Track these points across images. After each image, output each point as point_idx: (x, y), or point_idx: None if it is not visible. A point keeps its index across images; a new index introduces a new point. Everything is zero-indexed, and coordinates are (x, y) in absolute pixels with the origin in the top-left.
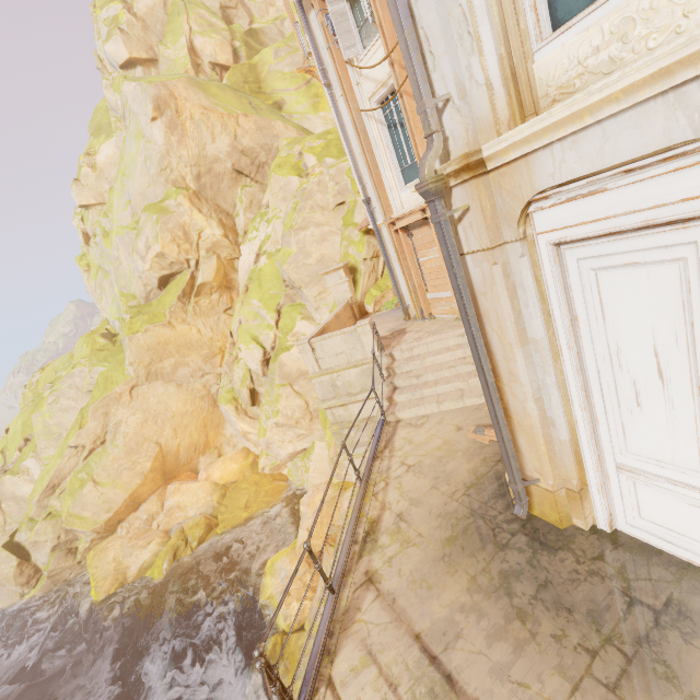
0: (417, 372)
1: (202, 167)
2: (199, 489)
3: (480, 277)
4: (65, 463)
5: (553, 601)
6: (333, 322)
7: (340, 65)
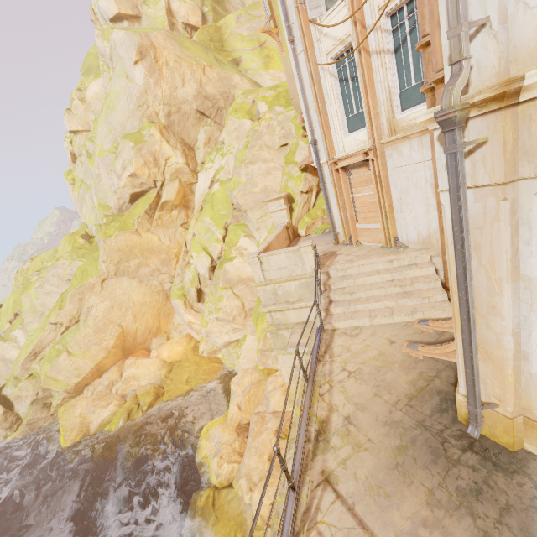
0: (350, 289)
1: (173, 107)
2: (151, 364)
3: (480, 211)
4: (45, 335)
5: (520, 528)
6: (274, 241)
7: (305, 23)
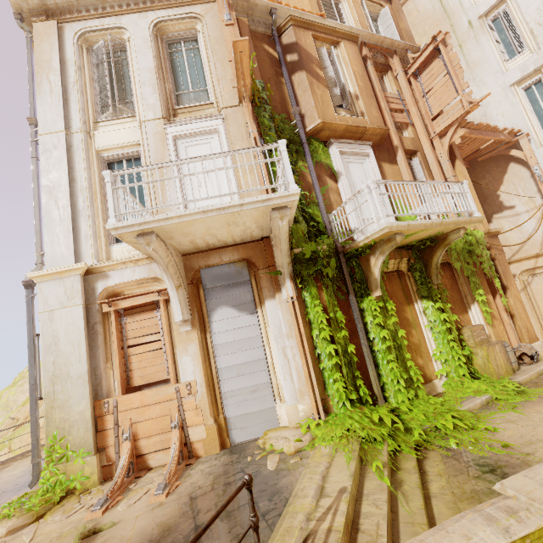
0: None
1: None
2: None
3: None
4: (1, 429)
5: None
6: None
7: None
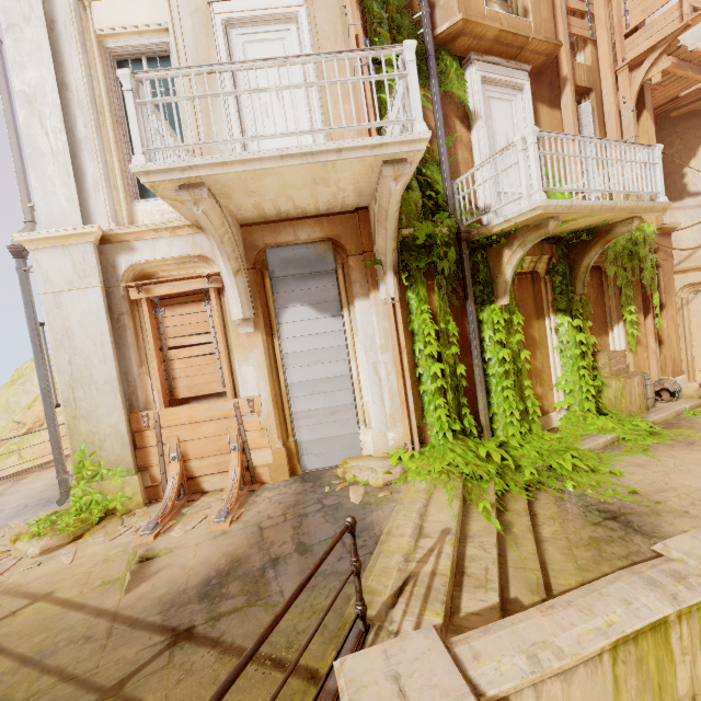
0: None
1: None
2: None
3: None
4: (5, 433)
5: None
6: None
7: None
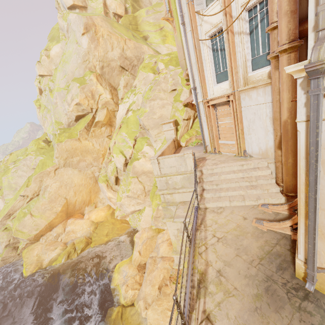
0: (216, 182)
1: (105, 63)
2: (84, 223)
3: None
4: (17, 203)
5: None
6: (166, 149)
7: (192, 13)
